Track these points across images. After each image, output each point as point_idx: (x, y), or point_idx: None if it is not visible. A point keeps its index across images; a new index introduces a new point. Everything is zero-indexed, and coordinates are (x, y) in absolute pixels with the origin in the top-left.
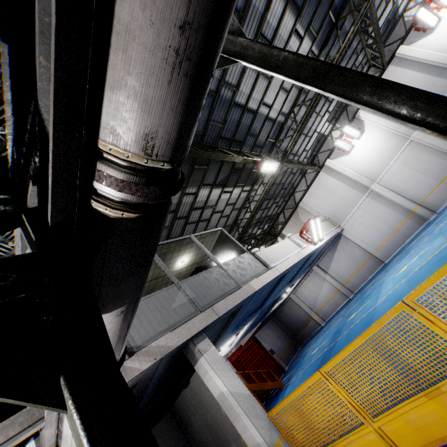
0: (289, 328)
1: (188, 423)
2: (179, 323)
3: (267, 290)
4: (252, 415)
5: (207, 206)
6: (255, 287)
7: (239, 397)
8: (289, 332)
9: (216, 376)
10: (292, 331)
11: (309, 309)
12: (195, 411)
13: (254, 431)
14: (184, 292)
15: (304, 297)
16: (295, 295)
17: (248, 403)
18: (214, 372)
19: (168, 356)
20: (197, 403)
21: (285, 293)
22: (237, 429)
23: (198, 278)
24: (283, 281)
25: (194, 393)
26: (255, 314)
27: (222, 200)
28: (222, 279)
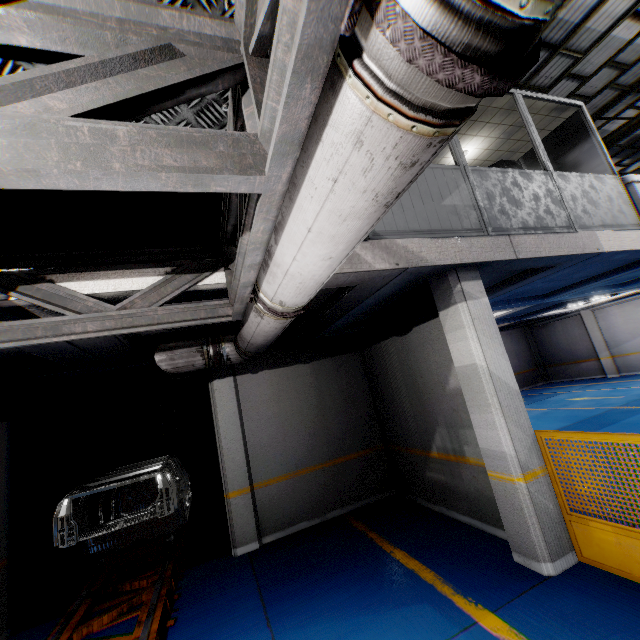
0: (542, 353)
1: (381, 375)
2: (448, 233)
3: (588, 273)
4: (510, 419)
5: (566, 46)
6: (602, 245)
7: (500, 386)
8: (538, 358)
9: (476, 341)
10: (545, 359)
11: (603, 345)
12: (400, 368)
13: (504, 437)
14: (471, 188)
15: (608, 324)
16: (592, 313)
17: (511, 401)
18: (474, 333)
19: (412, 274)
20: (408, 360)
21: (585, 301)
22: (472, 419)
23: (502, 176)
24: (632, 271)
25: (410, 347)
26: (529, 303)
27: (608, 43)
28: (546, 200)
